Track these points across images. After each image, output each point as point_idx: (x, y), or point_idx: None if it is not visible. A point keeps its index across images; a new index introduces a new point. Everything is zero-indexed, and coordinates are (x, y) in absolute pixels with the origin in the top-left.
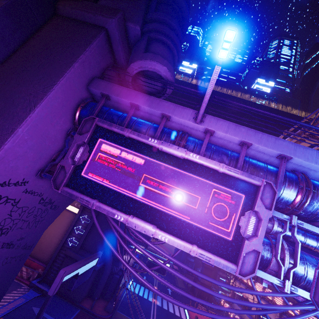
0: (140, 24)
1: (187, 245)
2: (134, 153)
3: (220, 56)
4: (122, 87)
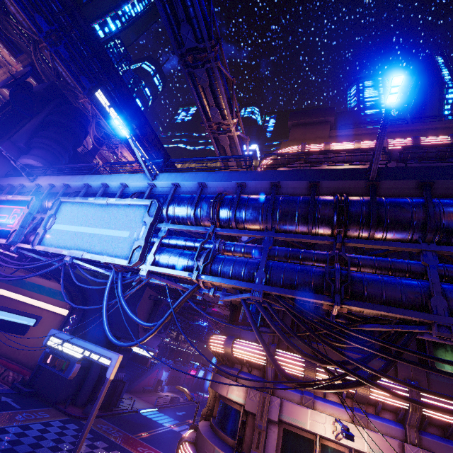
0: (24, 142)
1: None
2: None
3: None
4: (8, 178)
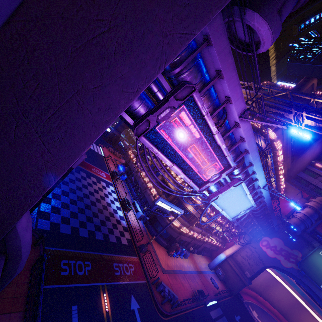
0: None
1: (189, 180)
2: (198, 130)
3: (293, 130)
4: (228, 44)
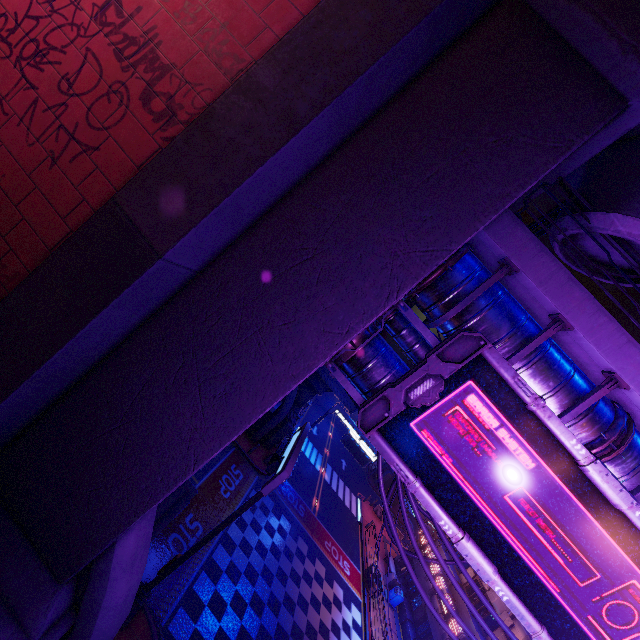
0: None
1: (534, 623)
2: (524, 443)
3: None
4: (560, 267)
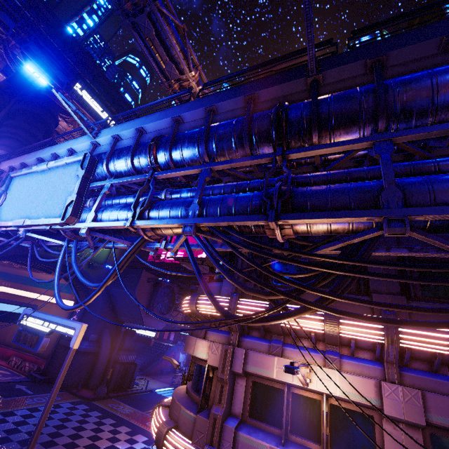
0: None
1: None
2: None
3: None
4: None
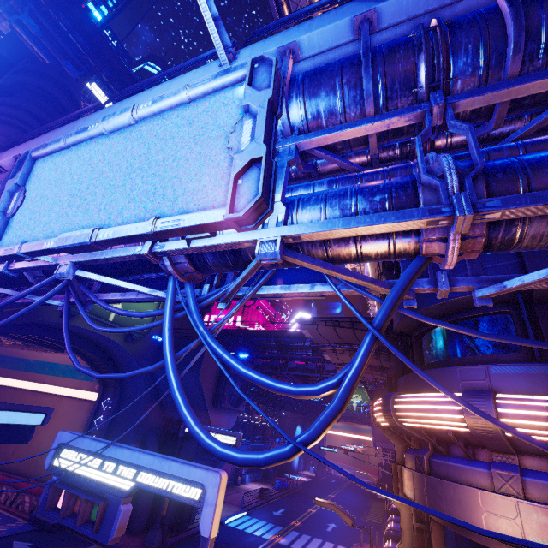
0: None
1: None
2: None
3: None
4: None
